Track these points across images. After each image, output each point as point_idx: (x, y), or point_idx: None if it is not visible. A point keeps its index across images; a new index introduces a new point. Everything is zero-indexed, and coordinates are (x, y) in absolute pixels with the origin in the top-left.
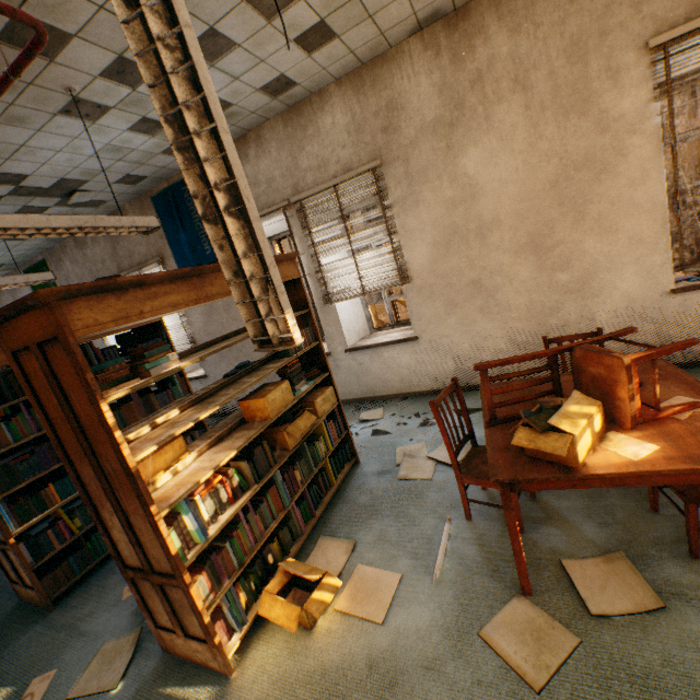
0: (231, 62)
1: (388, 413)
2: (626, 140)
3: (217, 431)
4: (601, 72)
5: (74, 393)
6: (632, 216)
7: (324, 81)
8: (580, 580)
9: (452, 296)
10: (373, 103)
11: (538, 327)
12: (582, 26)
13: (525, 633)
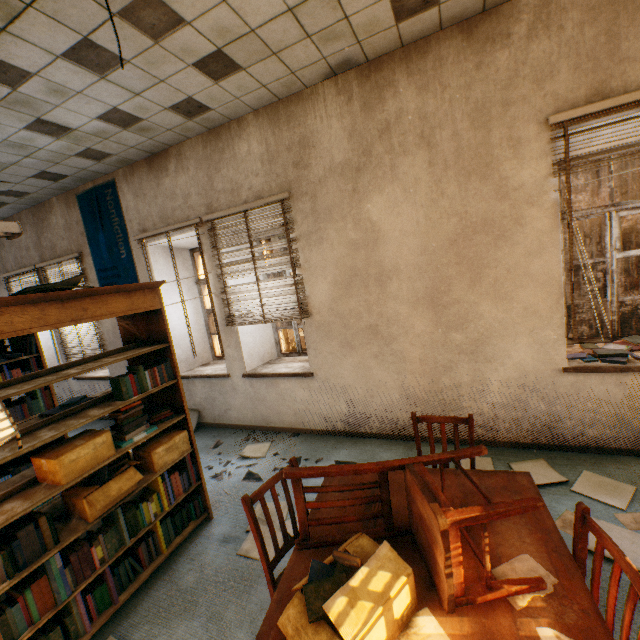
0: (125, 77)
1: (272, 451)
2: (524, 210)
3: None
4: (503, 140)
5: None
6: (528, 286)
7: (241, 110)
8: None
9: (349, 338)
10: (287, 137)
11: (431, 383)
12: (487, 94)
13: None
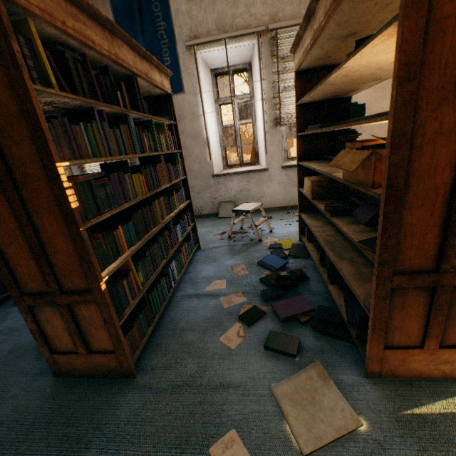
0: None
1: None
2: None
3: (341, 170)
4: None
5: None
6: None
7: None
8: None
9: (375, 130)
10: None
11: None
12: None
13: None
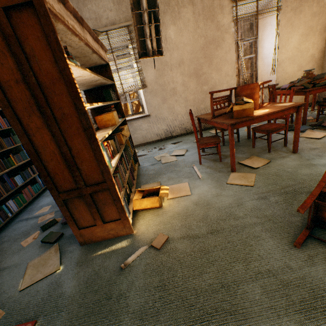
0: None
1: (140, 150)
2: (224, 35)
3: None
4: (217, 5)
5: (36, 54)
6: (226, 65)
7: None
8: (246, 164)
9: (165, 95)
10: None
11: (197, 109)
12: None
13: (240, 178)
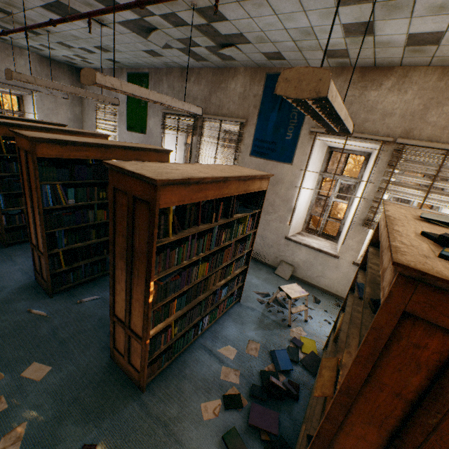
0: None
1: None
2: None
3: None
4: None
5: None
6: None
7: None
8: None
9: None
10: None
11: None
12: None
13: None
